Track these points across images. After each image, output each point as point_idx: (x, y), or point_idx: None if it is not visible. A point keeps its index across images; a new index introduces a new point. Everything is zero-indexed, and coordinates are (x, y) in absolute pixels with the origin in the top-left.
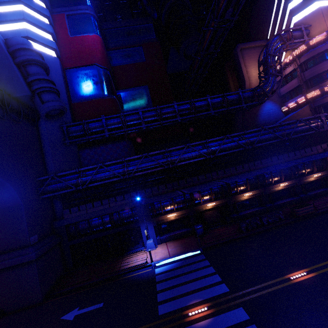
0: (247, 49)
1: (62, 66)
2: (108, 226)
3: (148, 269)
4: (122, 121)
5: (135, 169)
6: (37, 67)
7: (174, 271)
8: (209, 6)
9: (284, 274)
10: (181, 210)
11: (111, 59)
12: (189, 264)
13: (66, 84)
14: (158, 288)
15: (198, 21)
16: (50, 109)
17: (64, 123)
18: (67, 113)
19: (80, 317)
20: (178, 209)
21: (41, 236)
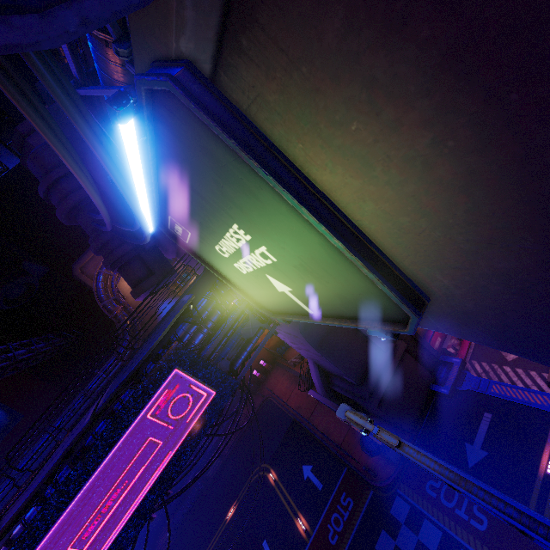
0: (90, 262)
1: None
2: None
3: None
4: None
5: None
6: None
7: None
8: (4, 155)
9: None
10: None
11: None
12: None
13: None
14: None
15: (6, 179)
16: None
17: None
18: None
19: None
20: None
21: None
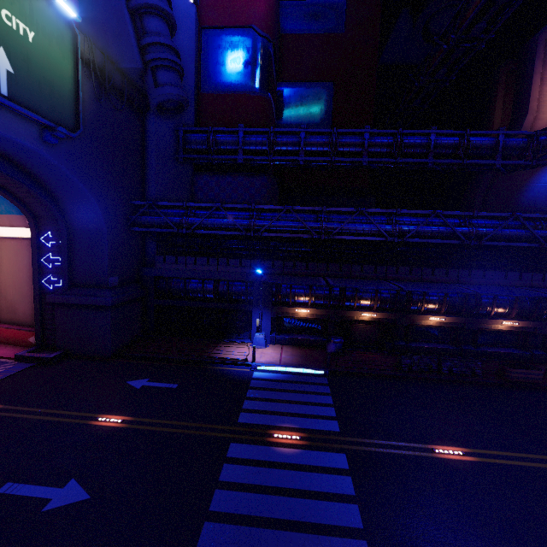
0: None
1: (198, 22)
2: (209, 296)
3: (245, 369)
4: (270, 141)
5: (267, 226)
6: (158, 21)
7: (277, 383)
8: None
9: (429, 443)
10: (319, 308)
11: (284, 18)
12: (302, 382)
13: (199, 56)
14: (249, 394)
15: None
16: (165, 99)
17: (182, 124)
18: (190, 108)
19: (147, 389)
20: (315, 305)
21: (122, 280)
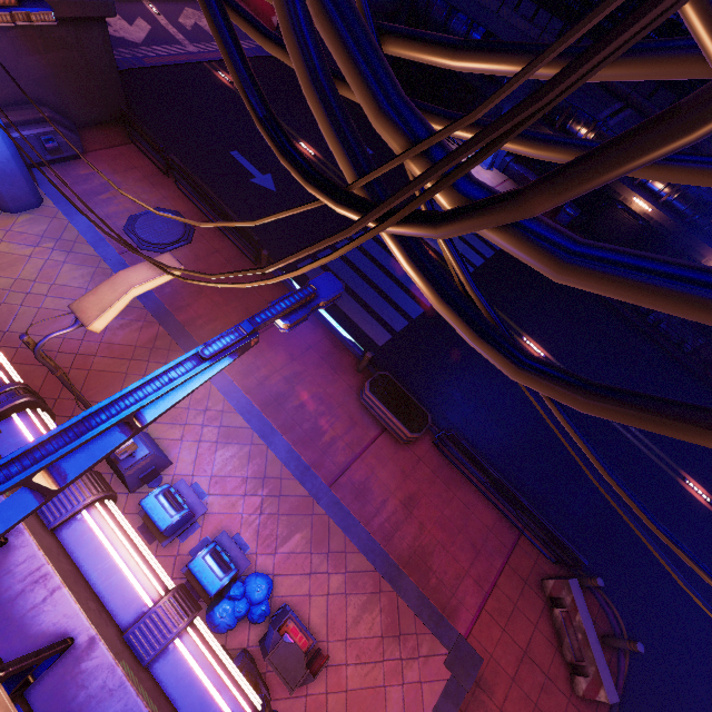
0: None
1: None
2: None
3: None
4: None
5: None
6: None
7: None
8: None
9: (527, 333)
10: None
11: None
12: None
13: None
14: None
15: None
16: None
17: None
18: None
19: None
20: None
21: None
